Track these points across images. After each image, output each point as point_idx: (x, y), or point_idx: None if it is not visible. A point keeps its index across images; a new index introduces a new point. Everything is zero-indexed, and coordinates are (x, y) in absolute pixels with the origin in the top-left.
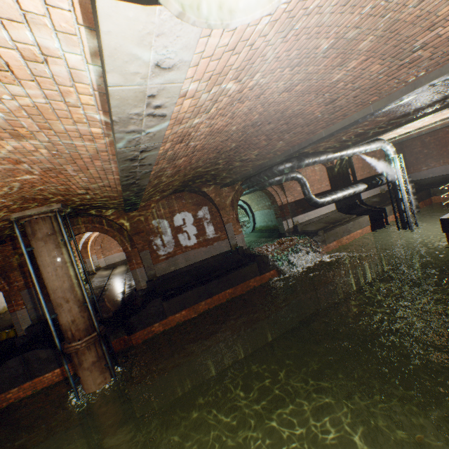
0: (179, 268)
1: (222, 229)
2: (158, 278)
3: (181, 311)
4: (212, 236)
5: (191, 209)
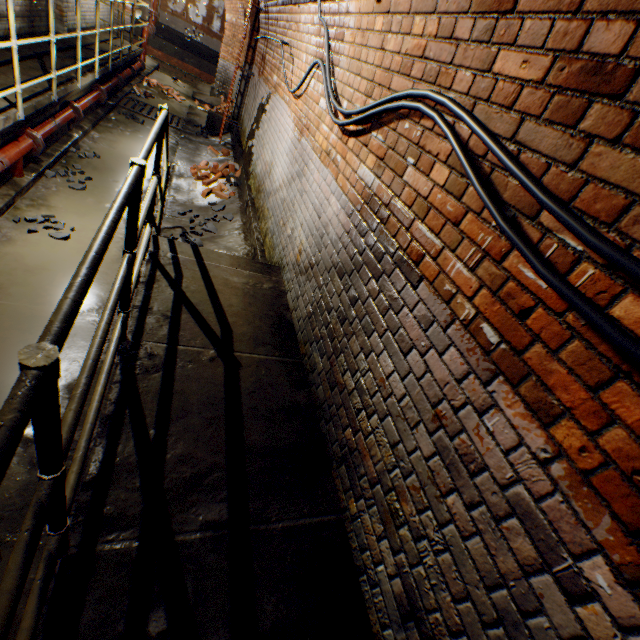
0: (179, 32)
1: None
2: (159, 24)
3: (159, 52)
4: (216, 32)
5: None
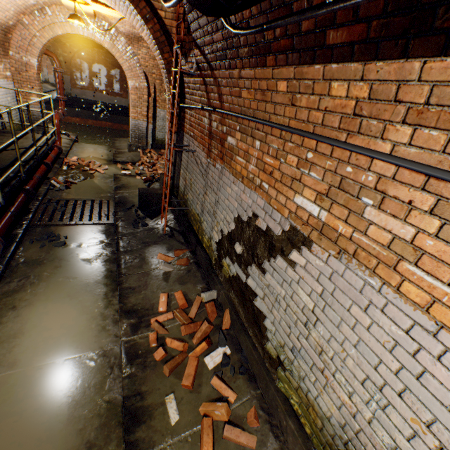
0: (89, 99)
1: (126, 91)
2: (73, 98)
3: (77, 118)
4: (118, 92)
5: (107, 66)
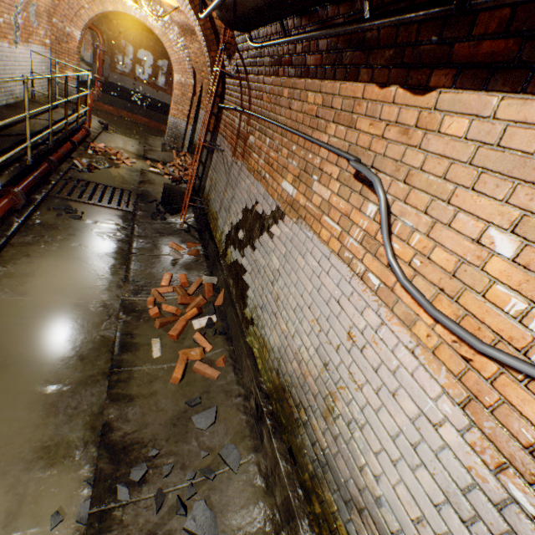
0: (127, 88)
1: (171, 87)
2: (109, 83)
3: (110, 107)
4: (162, 86)
5: (155, 54)
